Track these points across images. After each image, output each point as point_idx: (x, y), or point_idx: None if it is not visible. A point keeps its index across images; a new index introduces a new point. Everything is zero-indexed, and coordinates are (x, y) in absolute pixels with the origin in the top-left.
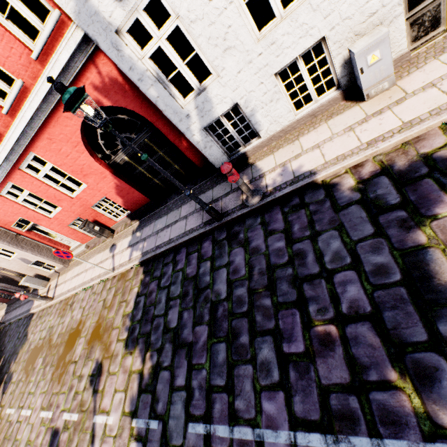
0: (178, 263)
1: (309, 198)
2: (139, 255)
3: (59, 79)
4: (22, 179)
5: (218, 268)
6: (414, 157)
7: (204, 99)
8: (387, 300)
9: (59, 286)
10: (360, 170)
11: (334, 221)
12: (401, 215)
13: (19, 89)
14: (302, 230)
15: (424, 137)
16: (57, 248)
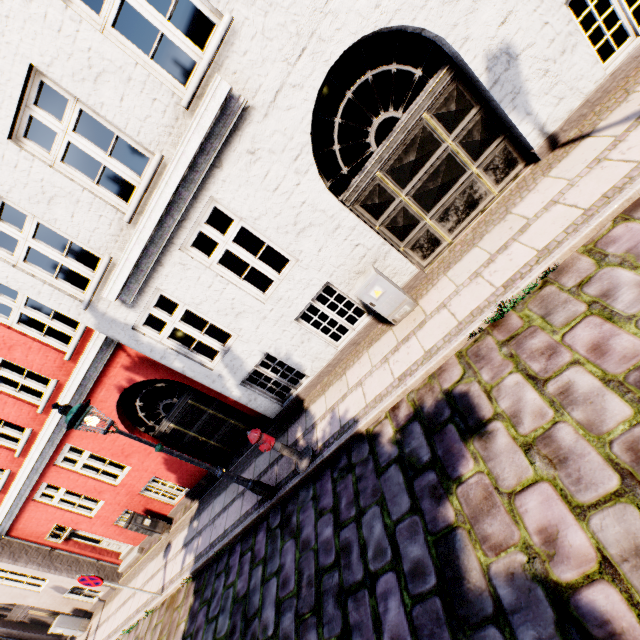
0: (230, 572)
1: (355, 455)
2: (191, 562)
3: (91, 370)
4: (57, 475)
5: (268, 578)
6: (439, 394)
7: (231, 357)
8: (425, 622)
9: (100, 628)
10: (397, 414)
11: (376, 490)
12: (432, 478)
13: (54, 387)
14: (348, 507)
15: (445, 367)
16: (103, 559)
